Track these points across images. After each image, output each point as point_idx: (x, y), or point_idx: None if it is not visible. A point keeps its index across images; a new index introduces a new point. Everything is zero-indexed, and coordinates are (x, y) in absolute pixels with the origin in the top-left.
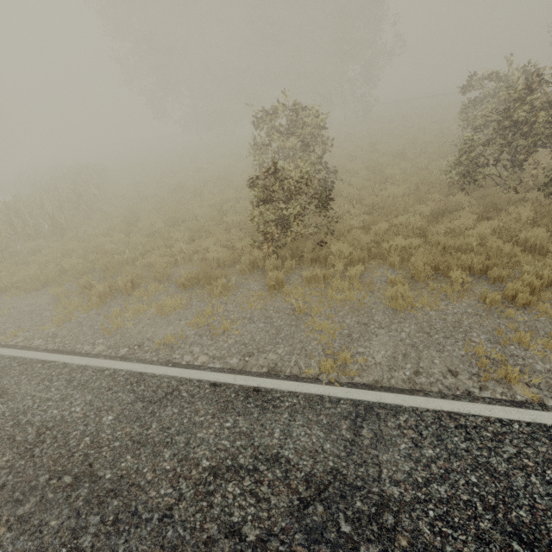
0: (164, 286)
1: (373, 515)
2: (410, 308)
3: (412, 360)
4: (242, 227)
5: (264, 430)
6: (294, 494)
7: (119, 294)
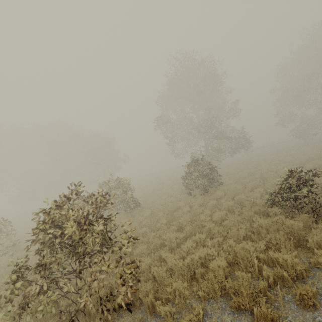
0: None
1: None
2: None
3: None
4: None
5: None
6: None
7: None
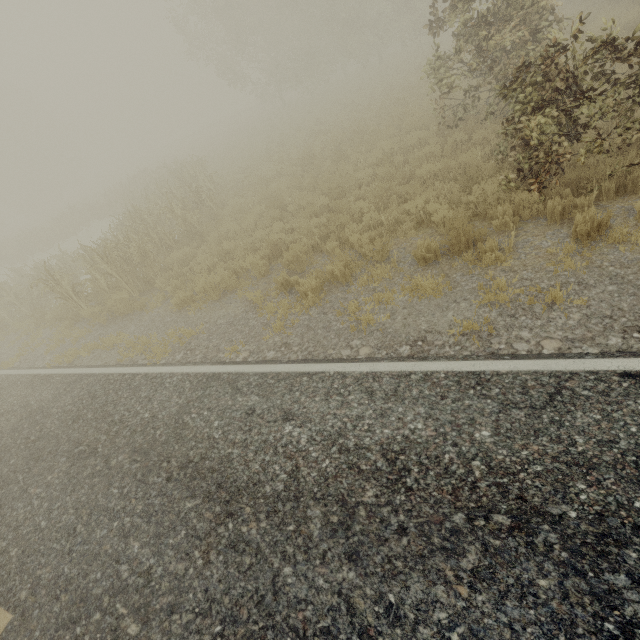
0: (389, 268)
1: None
2: None
3: None
4: (446, 177)
5: None
6: None
7: (331, 287)
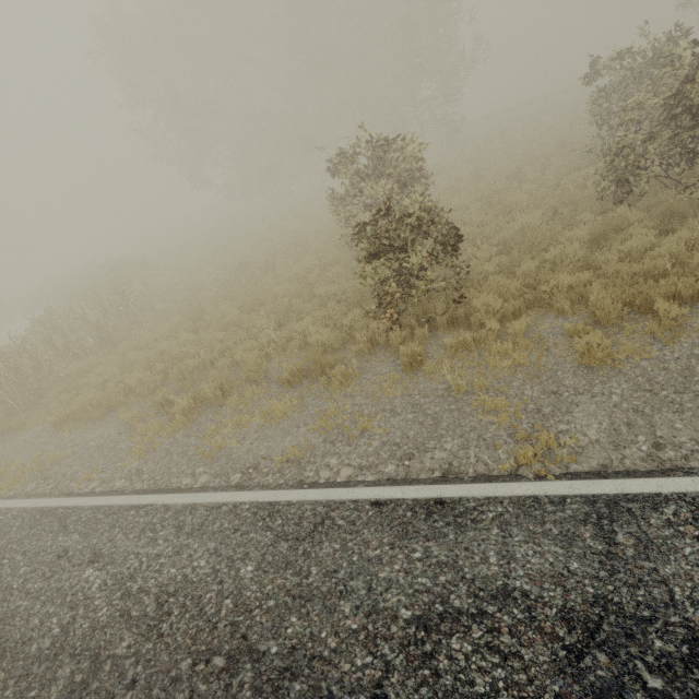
0: (262, 388)
1: (688, 657)
2: (610, 362)
3: (643, 430)
4: (340, 298)
5: (472, 556)
6: (554, 641)
7: (207, 407)
